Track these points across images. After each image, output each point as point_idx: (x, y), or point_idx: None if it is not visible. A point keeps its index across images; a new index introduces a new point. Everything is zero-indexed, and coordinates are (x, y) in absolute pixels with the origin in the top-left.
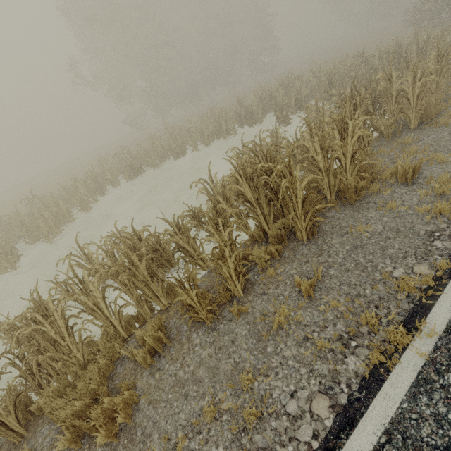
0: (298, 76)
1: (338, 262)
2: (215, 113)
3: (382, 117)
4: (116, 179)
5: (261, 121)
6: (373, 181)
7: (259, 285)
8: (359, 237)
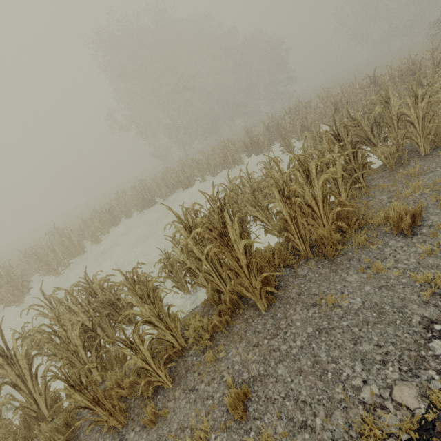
0: (305, 103)
1: (292, 354)
2: (225, 144)
3: (383, 144)
4: (129, 211)
5: (267, 149)
6: (362, 227)
7: (193, 374)
8: (328, 314)
